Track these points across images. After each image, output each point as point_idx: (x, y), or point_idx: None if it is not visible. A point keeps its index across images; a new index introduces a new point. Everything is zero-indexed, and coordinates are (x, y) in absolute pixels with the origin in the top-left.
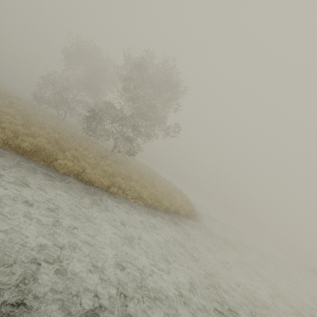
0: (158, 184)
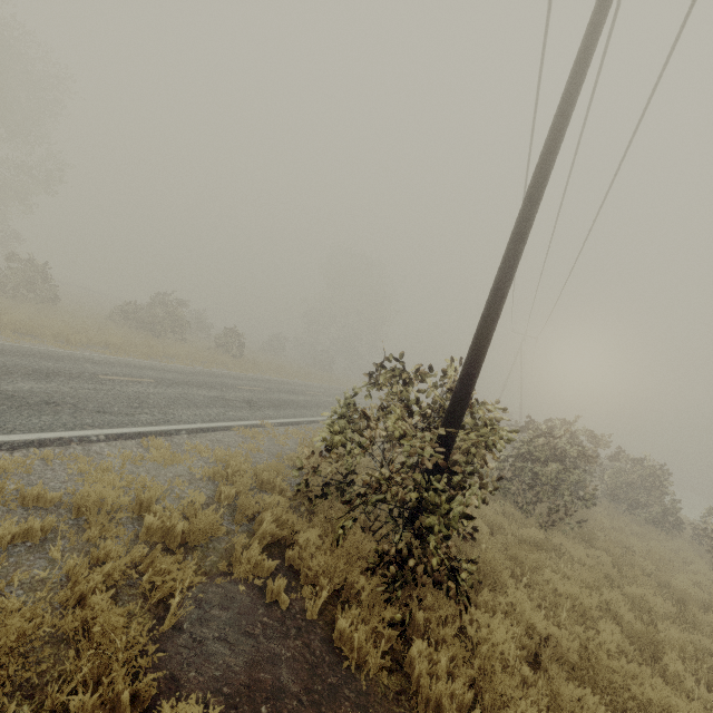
0: None
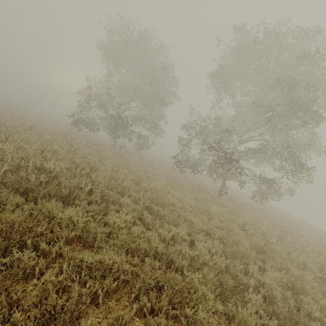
0: None
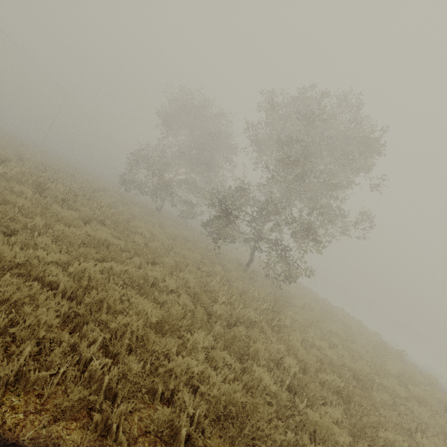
0: (359, 343)
